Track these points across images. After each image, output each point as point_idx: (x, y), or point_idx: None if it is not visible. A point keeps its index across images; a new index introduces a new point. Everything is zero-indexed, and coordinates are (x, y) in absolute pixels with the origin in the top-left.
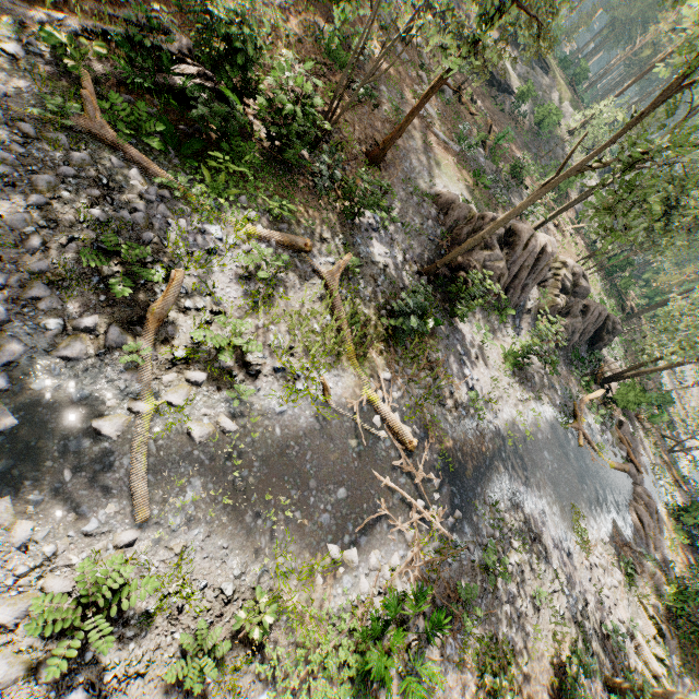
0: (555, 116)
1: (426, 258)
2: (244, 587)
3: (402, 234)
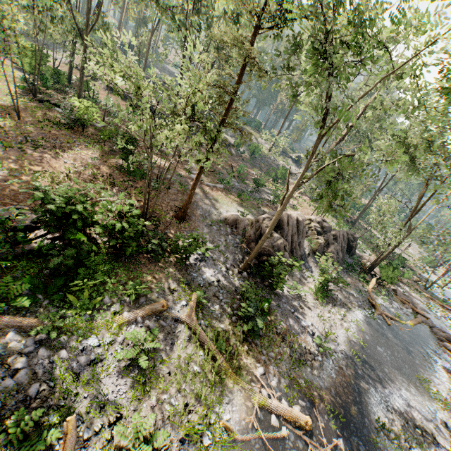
0: (258, 147)
1: (238, 259)
2: None
3: (218, 253)
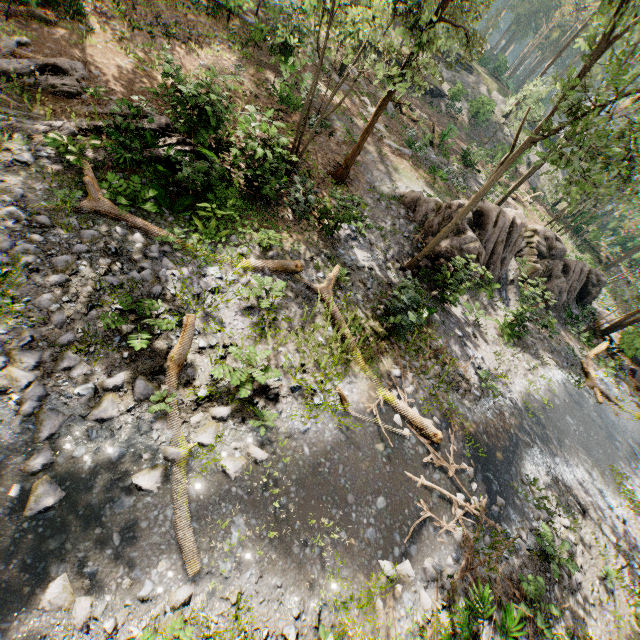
0: (488, 105)
1: (405, 254)
2: (305, 627)
3: (378, 237)
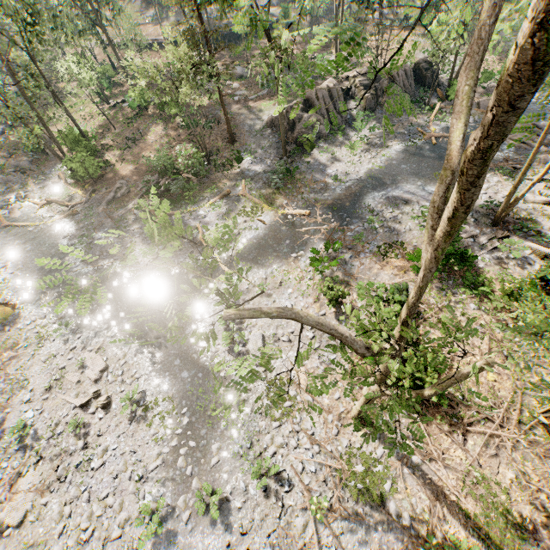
0: (309, 2)
1: (281, 150)
2: (268, 274)
3: (263, 153)
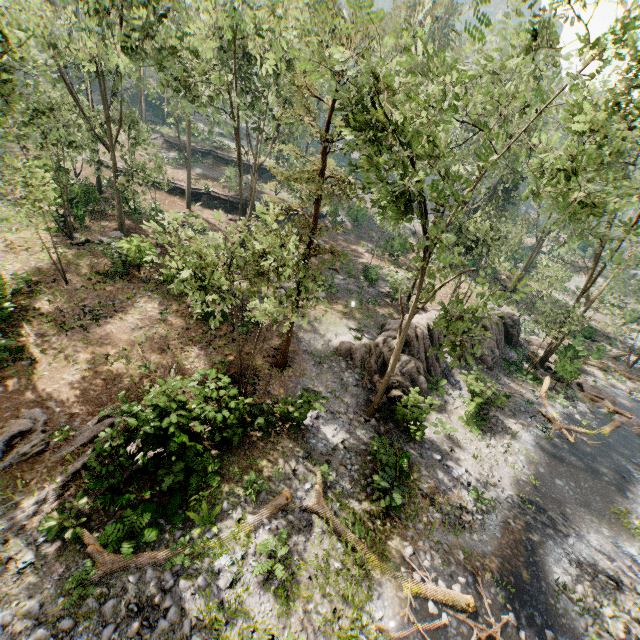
0: (362, 211)
1: (362, 401)
2: None
3: (335, 400)
